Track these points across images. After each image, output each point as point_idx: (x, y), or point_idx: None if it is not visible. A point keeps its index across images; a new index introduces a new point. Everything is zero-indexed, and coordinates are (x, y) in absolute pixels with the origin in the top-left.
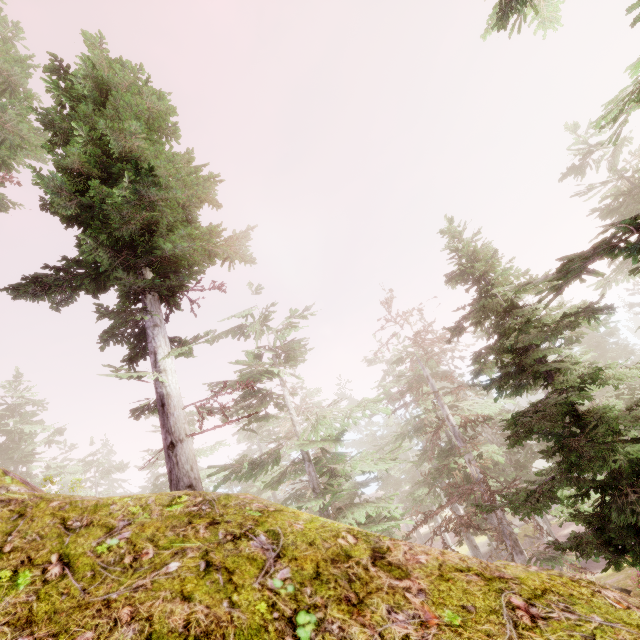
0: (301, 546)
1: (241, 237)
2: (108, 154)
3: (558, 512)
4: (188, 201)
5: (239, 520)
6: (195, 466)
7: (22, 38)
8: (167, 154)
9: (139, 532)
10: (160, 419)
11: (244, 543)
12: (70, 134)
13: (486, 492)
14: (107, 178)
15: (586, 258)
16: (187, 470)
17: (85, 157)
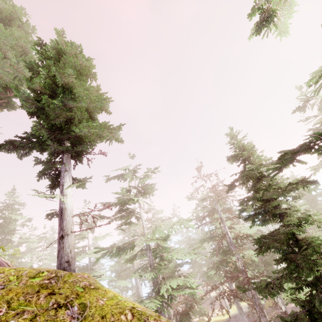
0: (96, 318)
1: (116, 129)
2: (57, 84)
3: (285, 296)
4: (93, 109)
5: (68, 293)
6: (73, 250)
7: (35, 33)
8: (87, 86)
9: (4, 295)
10: (59, 221)
11: (62, 311)
12: (41, 74)
13: (246, 278)
14: (54, 95)
15: (295, 153)
16: (67, 252)
17: (43, 84)
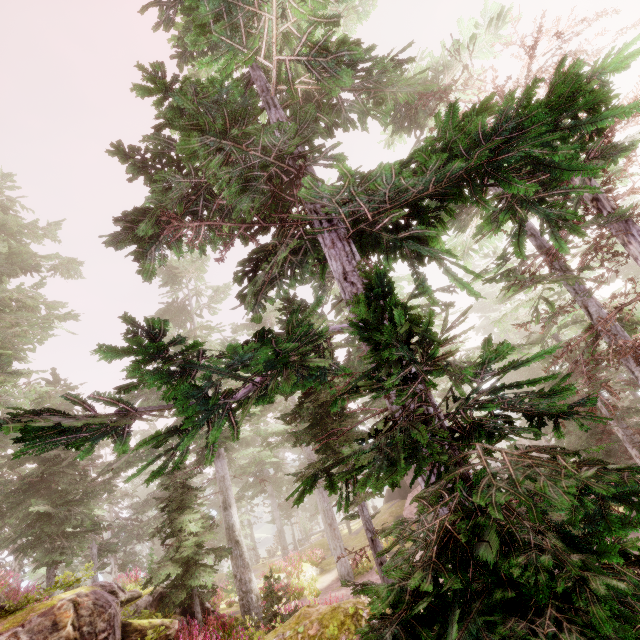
0: None
1: None
2: None
3: None
4: None
5: None
6: None
7: None
8: None
9: None
10: None
11: None
12: None
13: None
14: None
15: None
16: None
17: None
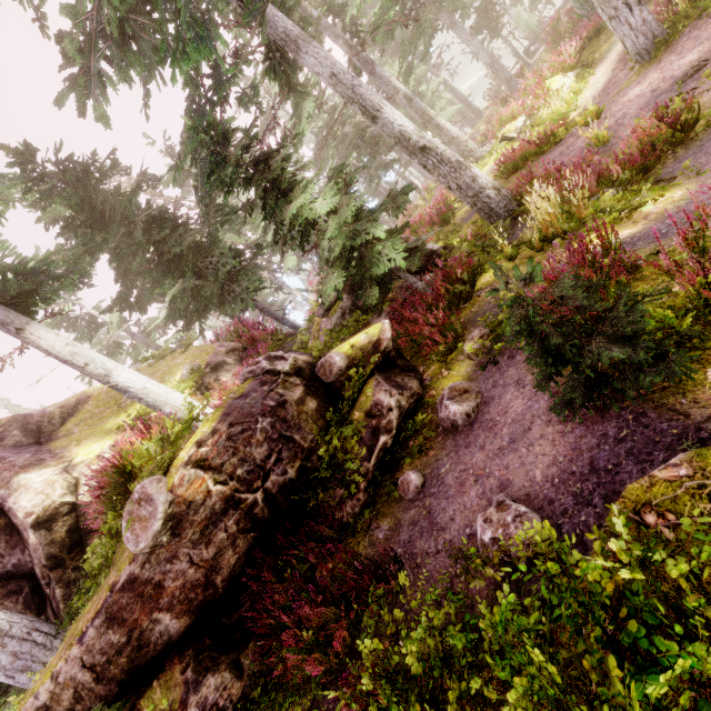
0: None
1: None
2: None
3: None
4: None
5: None
6: None
7: None
8: None
9: None
10: None
11: None
12: None
13: None
14: None
15: None
16: None
17: None
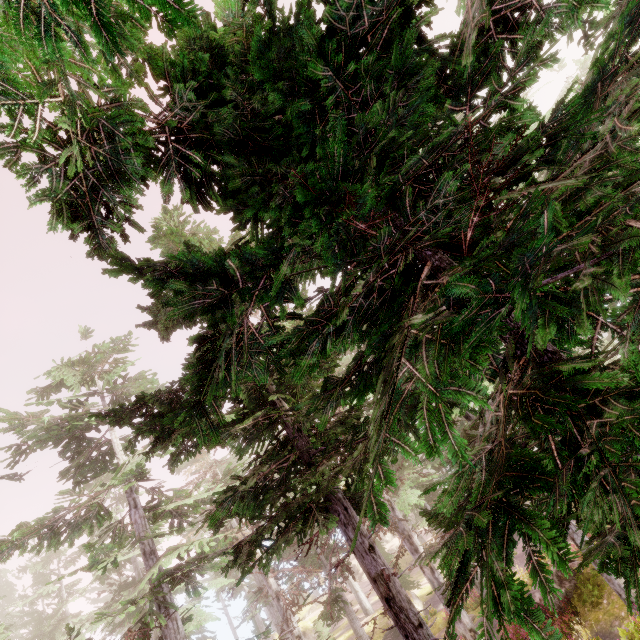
0: None
1: None
2: None
3: None
4: None
5: None
6: None
7: None
8: None
9: None
10: None
11: None
12: None
13: None
14: None
15: None
16: None
17: None
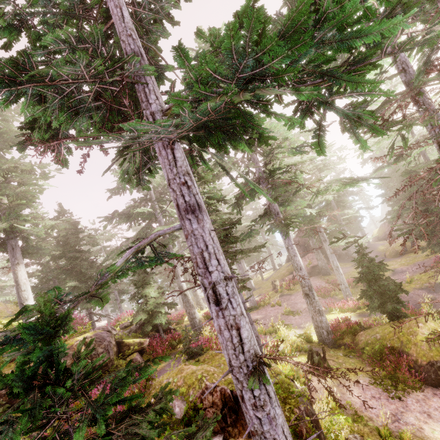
0: None
1: None
2: None
3: None
4: None
5: None
6: None
7: None
8: None
9: None
10: None
11: None
12: None
13: None
14: None
15: None
16: None
17: None
